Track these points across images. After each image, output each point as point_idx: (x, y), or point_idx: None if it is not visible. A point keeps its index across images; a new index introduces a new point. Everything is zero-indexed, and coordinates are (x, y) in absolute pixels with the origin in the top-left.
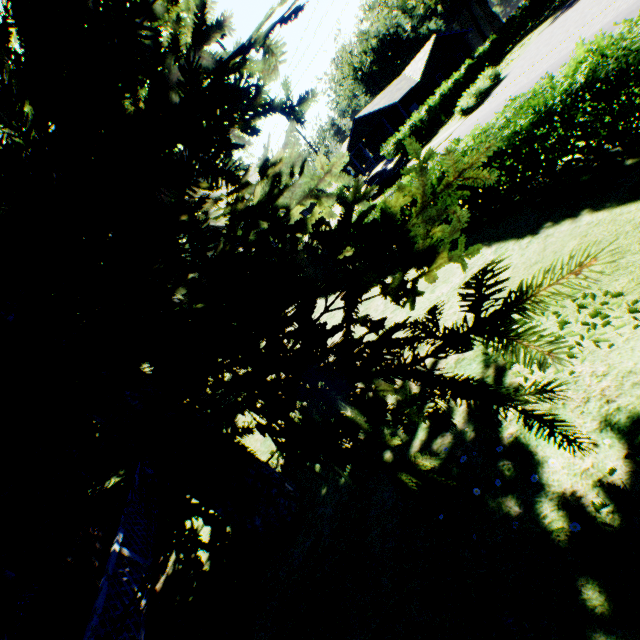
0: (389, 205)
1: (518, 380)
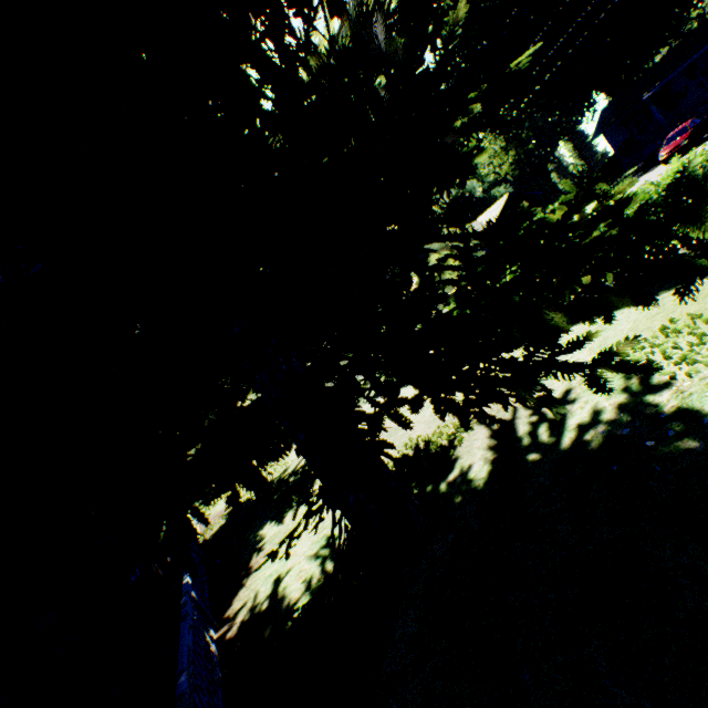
0: (552, 218)
1: (666, 377)
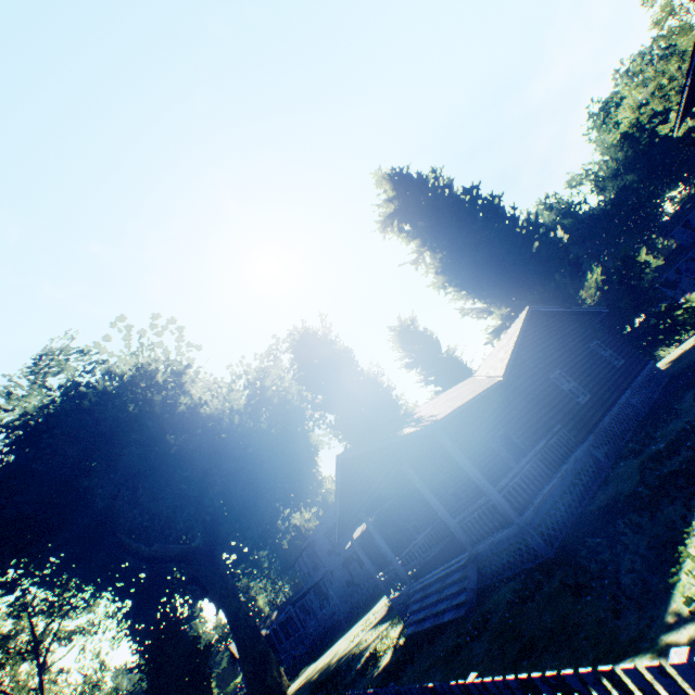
0: (661, 310)
1: None
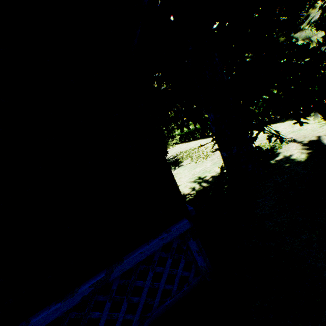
0: None
1: None
